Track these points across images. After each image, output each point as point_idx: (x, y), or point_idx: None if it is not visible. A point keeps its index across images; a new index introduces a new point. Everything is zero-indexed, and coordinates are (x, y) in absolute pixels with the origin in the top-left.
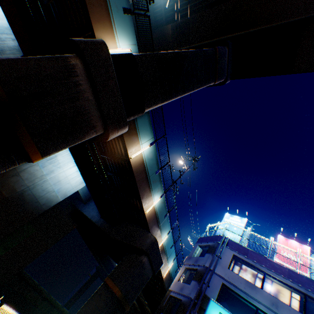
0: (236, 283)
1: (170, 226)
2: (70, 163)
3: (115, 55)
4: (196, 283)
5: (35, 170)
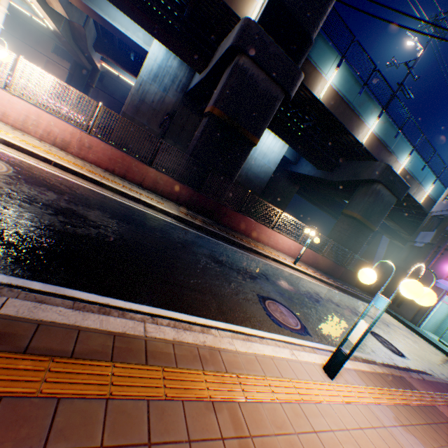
0: None
1: (409, 146)
2: (264, 134)
3: (261, 19)
4: None
5: None
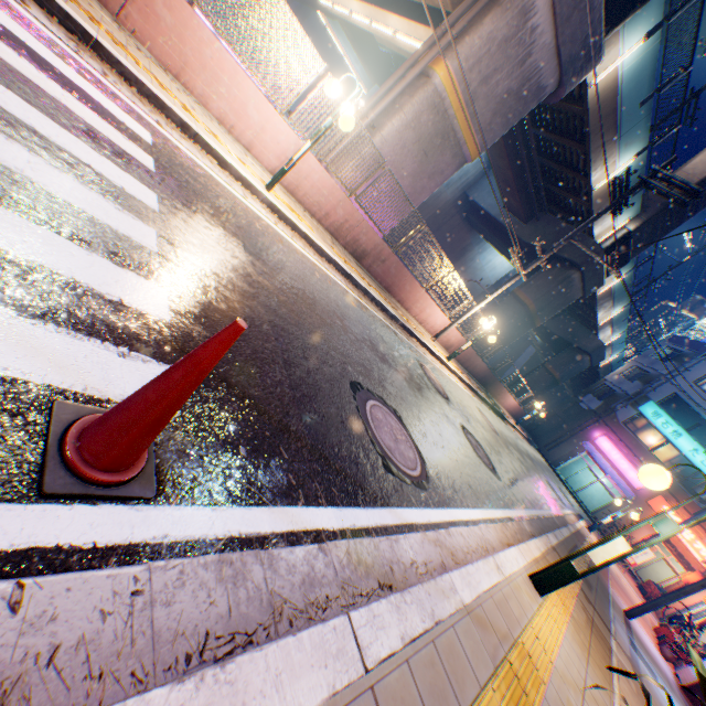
0: (692, 397)
1: (625, 328)
2: None
3: (608, 248)
4: (638, 384)
5: (476, 265)
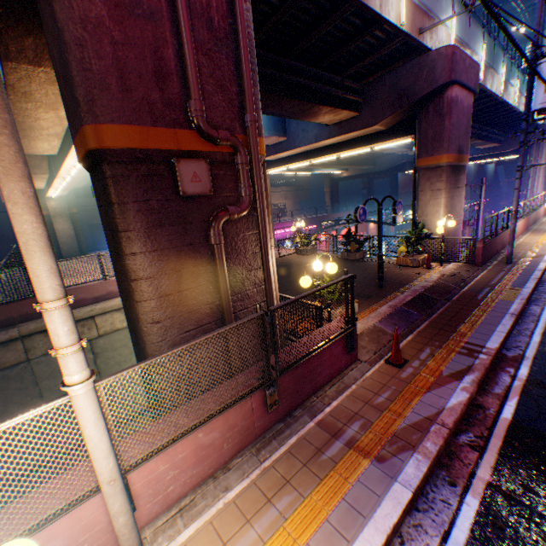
0: None
1: None
2: None
3: None
4: None
5: (488, 171)
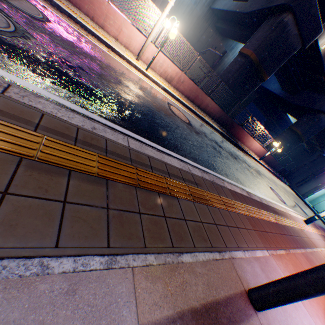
0: None
1: None
2: None
3: None
4: None
5: None
